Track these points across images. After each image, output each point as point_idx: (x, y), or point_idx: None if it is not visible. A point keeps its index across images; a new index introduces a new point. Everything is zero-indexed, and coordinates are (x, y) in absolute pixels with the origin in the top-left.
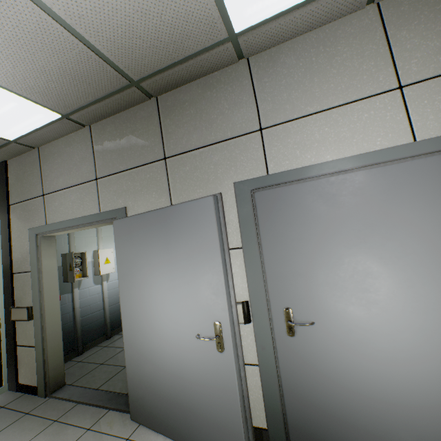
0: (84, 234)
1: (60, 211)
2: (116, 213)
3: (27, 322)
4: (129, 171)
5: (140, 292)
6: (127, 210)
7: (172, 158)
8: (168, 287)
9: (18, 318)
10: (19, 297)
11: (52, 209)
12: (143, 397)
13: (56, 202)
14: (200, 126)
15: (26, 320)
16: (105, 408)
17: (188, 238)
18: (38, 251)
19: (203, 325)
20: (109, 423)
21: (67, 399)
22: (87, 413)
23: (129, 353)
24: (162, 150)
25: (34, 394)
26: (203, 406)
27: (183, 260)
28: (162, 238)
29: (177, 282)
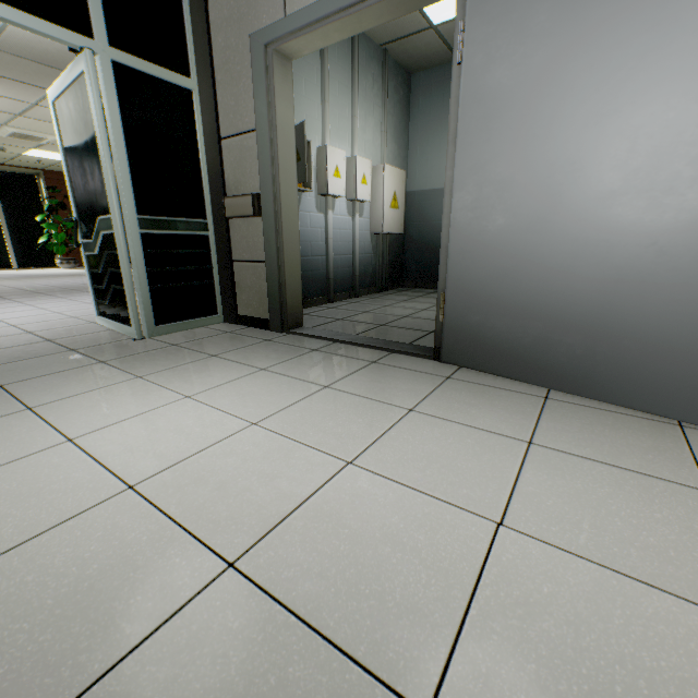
0: (305, 110)
1: None
2: None
3: (249, 223)
4: None
5: (523, 118)
6: None
7: None
8: (630, 79)
9: (236, 214)
10: (233, 182)
11: None
12: (480, 325)
13: None
14: None
15: (250, 216)
16: (383, 351)
17: None
18: (269, 84)
19: None
20: (402, 362)
21: (317, 336)
22: (357, 351)
23: (459, 254)
24: None
25: (264, 329)
26: (654, 326)
27: None
28: None
29: (672, 55)
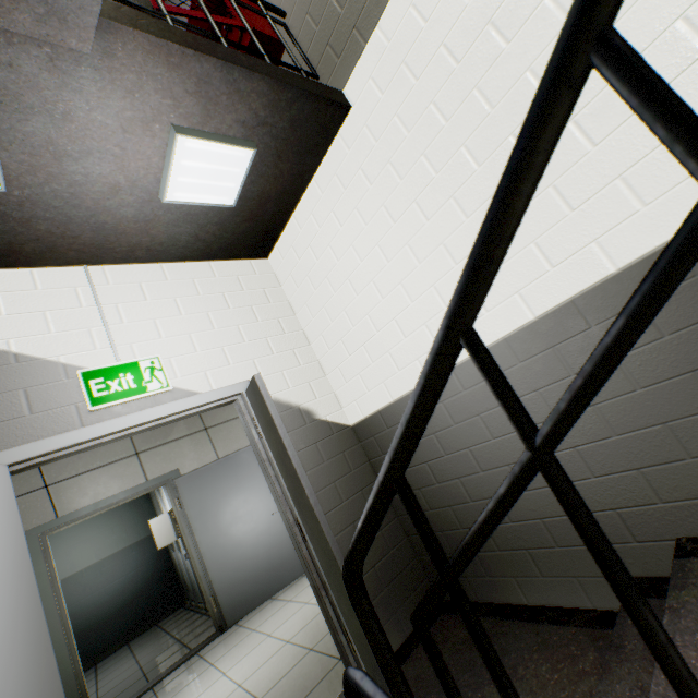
0: None
1: (84, 495)
2: (170, 475)
3: None
4: (176, 441)
5: (218, 518)
6: (180, 470)
7: (212, 428)
8: (243, 501)
9: None
10: None
11: (67, 497)
12: (238, 594)
13: (76, 488)
14: (228, 408)
15: None
16: (191, 658)
17: (251, 466)
18: (45, 554)
19: (272, 509)
20: (213, 645)
21: None
22: (179, 670)
23: (215, 573)
24: (203, 424)
25: None
26: (284, 554)
27: (251, 480)
28: (231, 473)
29: (249, 495)
